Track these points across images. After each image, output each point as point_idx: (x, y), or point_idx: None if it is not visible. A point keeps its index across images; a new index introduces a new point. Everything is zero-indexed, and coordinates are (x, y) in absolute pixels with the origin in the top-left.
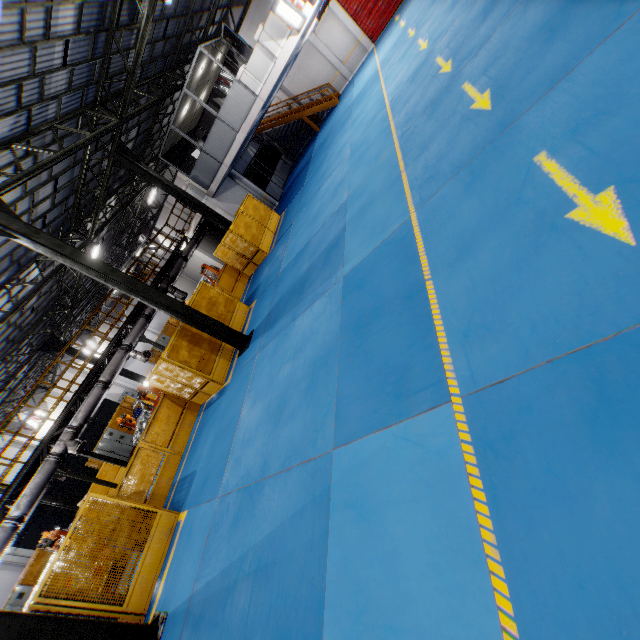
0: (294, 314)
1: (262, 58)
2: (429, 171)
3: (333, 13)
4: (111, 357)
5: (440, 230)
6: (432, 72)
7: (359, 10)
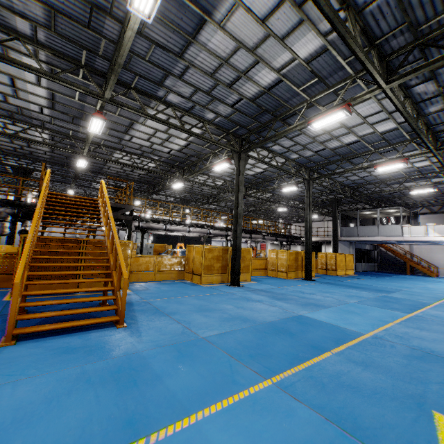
0: (348, 288)
1: (421, 230)
2: None
3: None
4: (257, 234)
5: (441, 308)
6: None
7: None
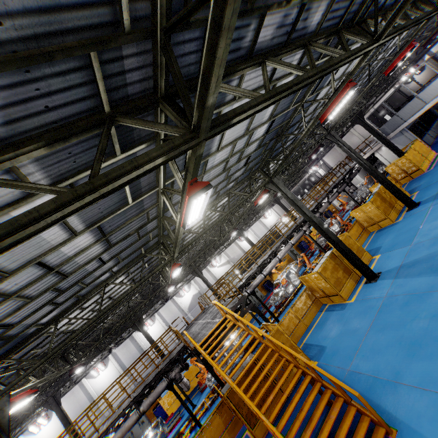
0: None
1: None
2: None
3: None
4: (321, 205)
5: None
6: None
7: None
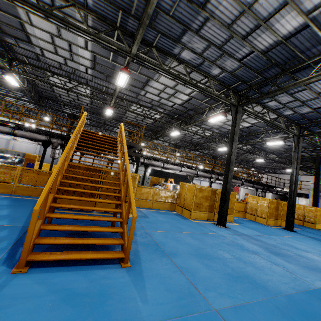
0: None
1: None
2: None
3: None
4: (236, 179)
5: None
6: None
7: None
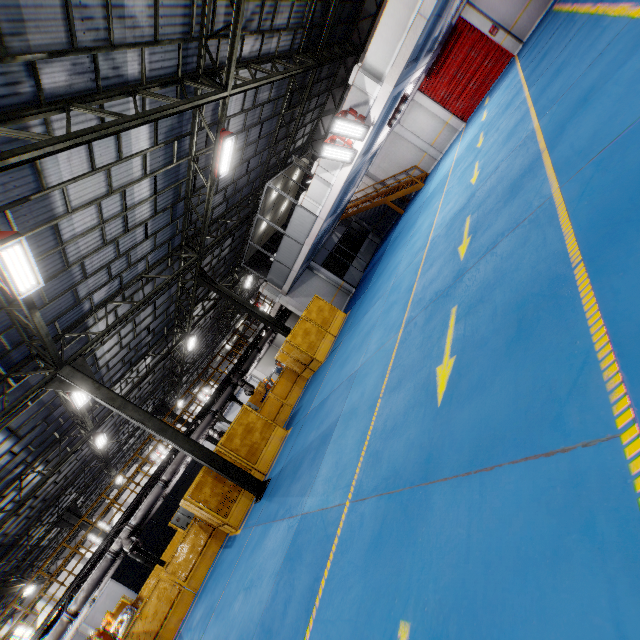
0: (278, 509)
1: (320, 186)
2: (381, 439)
3: (418, 103)
4: (178, 452)
5: (333, 593)
6: (457, 239)
7: (447, 94)
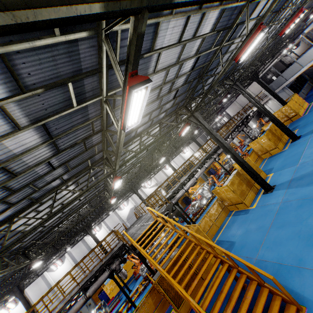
0: None
1: None
2: None
3: None
4: (226, 140)
5: None
6: None
7: None
